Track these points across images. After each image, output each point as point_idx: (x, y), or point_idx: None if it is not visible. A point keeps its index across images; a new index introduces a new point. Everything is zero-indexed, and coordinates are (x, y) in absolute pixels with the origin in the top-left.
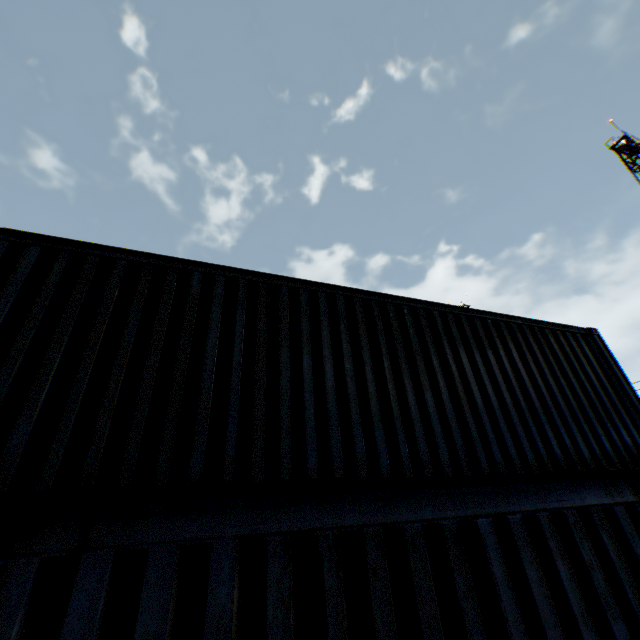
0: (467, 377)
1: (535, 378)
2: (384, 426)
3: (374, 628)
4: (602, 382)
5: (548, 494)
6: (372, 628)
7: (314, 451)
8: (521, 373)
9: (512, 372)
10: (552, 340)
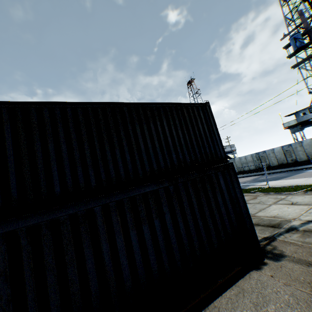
0: (138, 138)
1: (172, 132)
2: (94, 168)
3: (43, 251)
4: (205, 128)
5: (130, 192)
6: (42, 251)
7: (58, 185)
8: (166, 131)
9: (162, 132)
10: (186, 112)
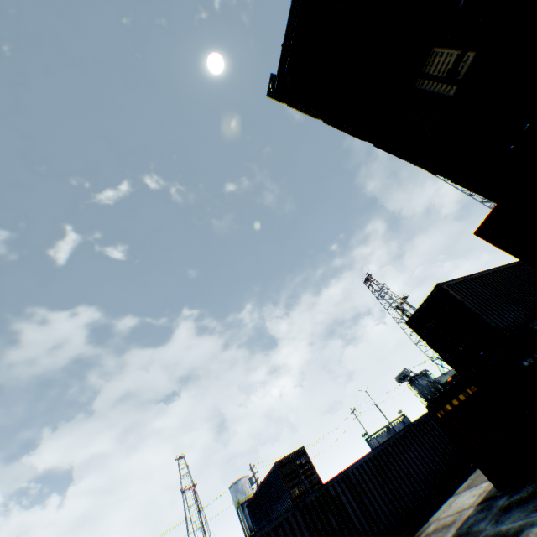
0: None
1: None
2: None
3: None
4: None
5: None
6: None
7: None
8: None
9: None
10: None
